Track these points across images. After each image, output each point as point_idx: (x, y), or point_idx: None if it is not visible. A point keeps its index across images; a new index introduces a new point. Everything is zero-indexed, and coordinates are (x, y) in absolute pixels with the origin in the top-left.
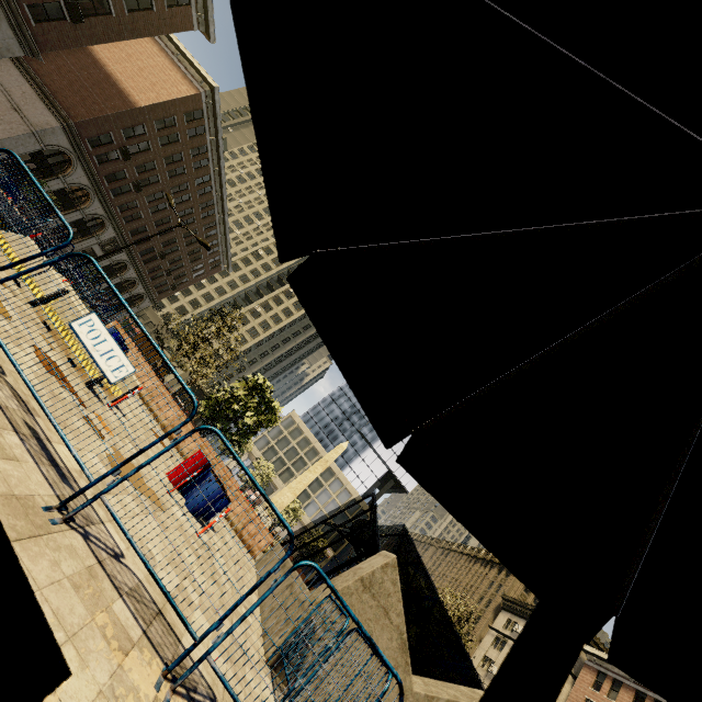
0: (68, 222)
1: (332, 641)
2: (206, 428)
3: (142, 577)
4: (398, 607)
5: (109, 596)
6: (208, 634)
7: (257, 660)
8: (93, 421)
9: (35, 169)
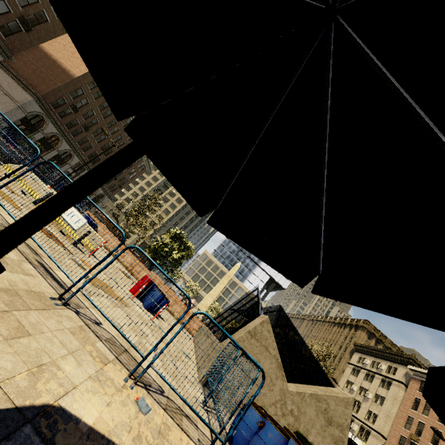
0: (50, 157)
1: (231, 362)
2: (132, 247)
3: (114, 334)
4: (273, 344)
5: (93, 339)
6: (150, 354)
7: (193, 380)
8: (79, 262)
9: (25, 129)
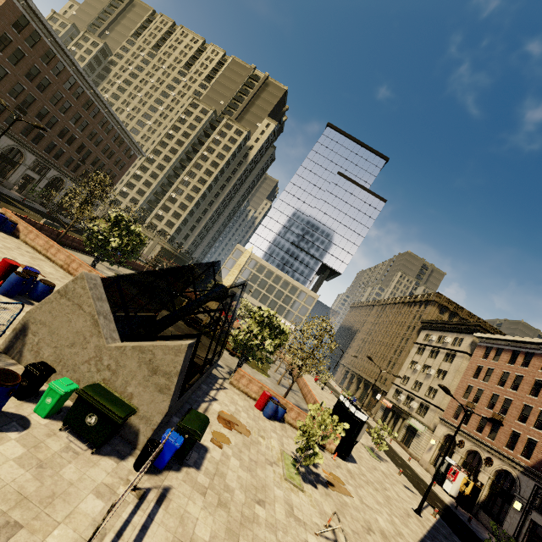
0: None
1: None
2: None
3: None
4: (89, 301)
5: None
6: None
7: None
8: None
9: None
